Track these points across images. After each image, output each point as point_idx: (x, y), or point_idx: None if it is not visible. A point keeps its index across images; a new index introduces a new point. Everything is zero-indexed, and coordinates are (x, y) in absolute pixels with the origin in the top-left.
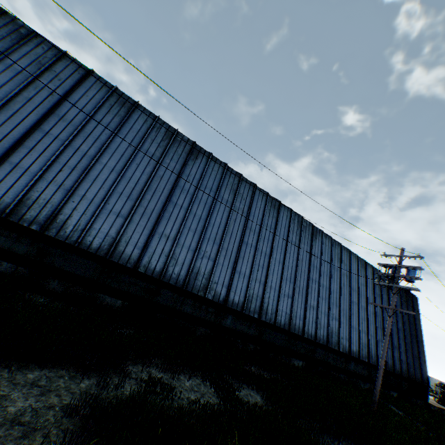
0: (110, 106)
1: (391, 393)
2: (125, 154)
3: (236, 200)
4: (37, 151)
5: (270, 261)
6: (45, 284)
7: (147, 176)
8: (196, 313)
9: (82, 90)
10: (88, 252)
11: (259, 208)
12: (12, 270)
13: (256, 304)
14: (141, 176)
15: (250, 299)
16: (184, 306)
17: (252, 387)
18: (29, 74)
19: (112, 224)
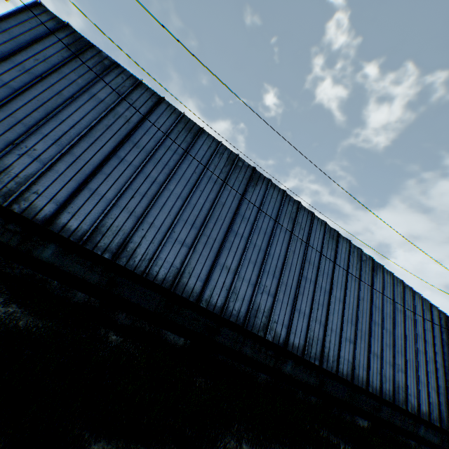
0: (178, 132)
1: None
2: (190, 181)
3: (295, 230)
4: (112, 177)
5: (330, 299)
6: (113, 316)
7: (210, 203)
8: (255, 356)
9: (154, 117)
10: (155, 283)
11: (317, 239)
12: (85, 300)
13: (316, 348)
14: (204, 204)
15: (310, 342)
16: (244, 347)
17: None
18: (109, 103)
19: (176, 254)
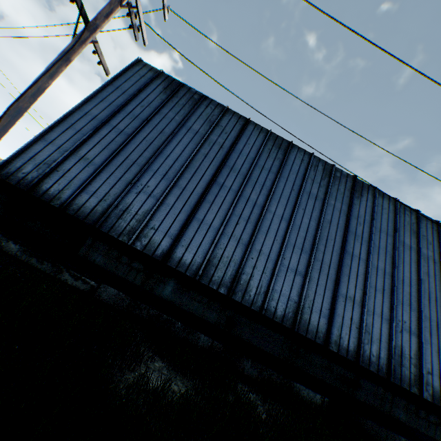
0: (269, 150)
1: None
2: (290, 199)
3: (420, 245)
4: (215, 205)
5: None
6: (238, 363)
7: (315, 222)
8: (412, 422)
9: (243, 139)
10: (276, 322)
11: None
12: (208, 344)
13: None
14: (309, 223)
15: None
16: (394, 408)
17: None
18: (203, 132)
19: (291, 285)
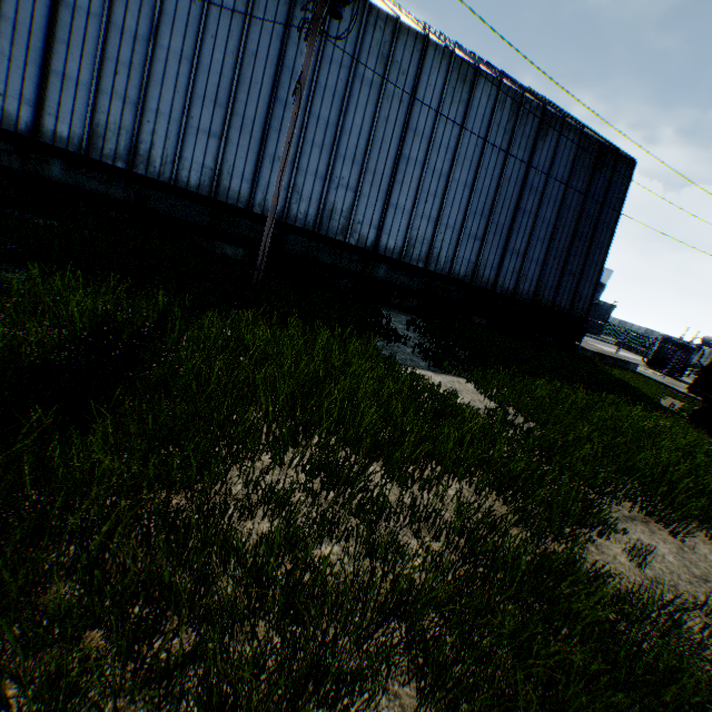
0: None
1: (475, 320)
2: None
3: None
4: None
5: (149, 55)
6: None
7: None
8: None
9: None
10: None
11: None
12: None
13: (118, 143)
14: None
15: (102, 133)
16: None
17: None
18: None
19: None
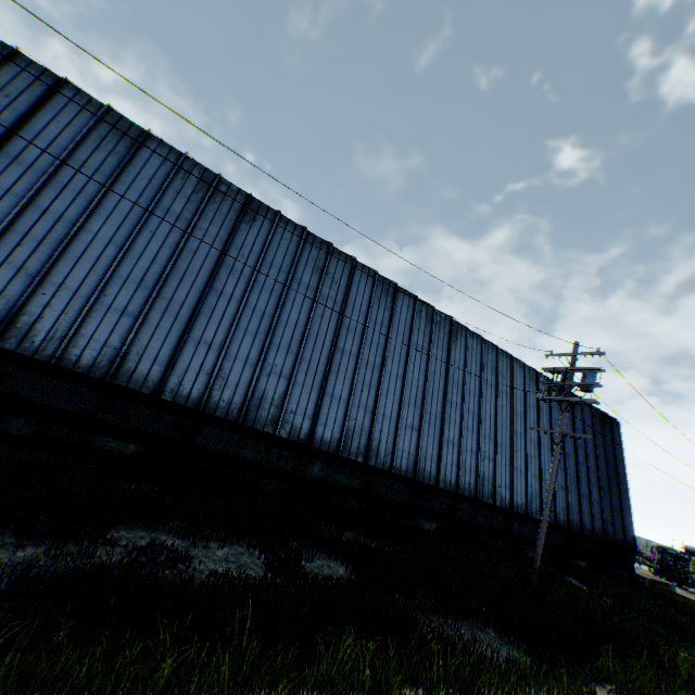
0: (101, 139)
1: (578, 562)
2: (131, 216)
3: (324, 284)
4: None
5: (381, 377)
6: (4, 424)
7: (170, 250)
8: (262, 460)
9: (49, 113)
10: (74, 371)
11: (361, 296)
12: None
13: (360, 441)
14: (160, 251)
15: (350, 434)
16: (242, 449)
17: (335, 557)
18: None
19: (113, 328)
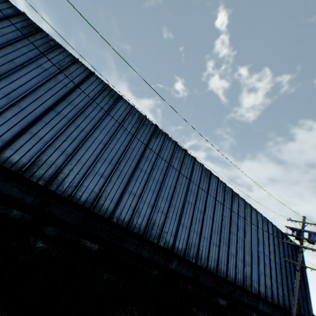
0: (103, 97)
1: None
2: (110, 131)
3: (182, 169)
4: (50, 125)
5: (204, 217)
6: (43, 229)
7: (123, 148)
8: (151, 257)
9: (85, 85)
10: (78, 204)
11: (197, 176)
12: (20, 216)
13: (194, 250)
14: (119, 148)
15: (190, 246)
16: (143, 250)
17: None
18: (52, 71)
19: (96, 183)
